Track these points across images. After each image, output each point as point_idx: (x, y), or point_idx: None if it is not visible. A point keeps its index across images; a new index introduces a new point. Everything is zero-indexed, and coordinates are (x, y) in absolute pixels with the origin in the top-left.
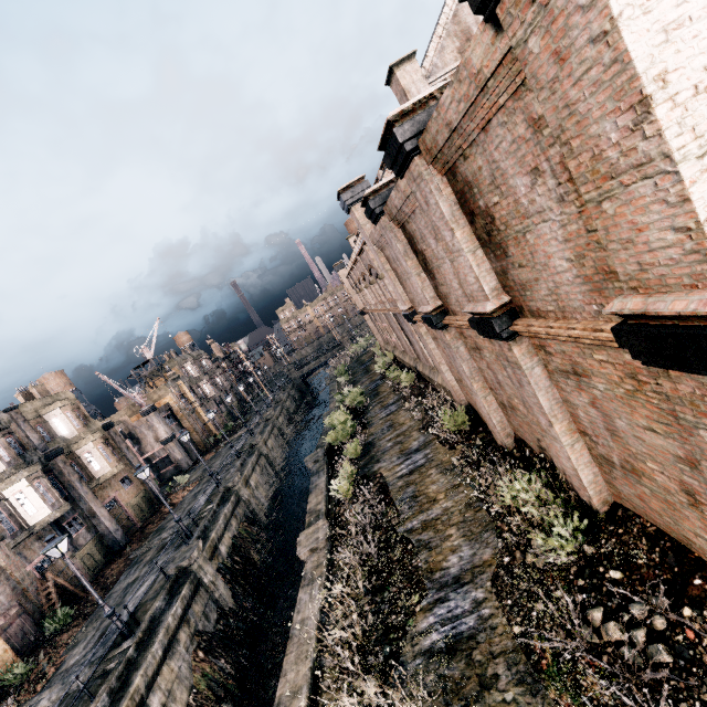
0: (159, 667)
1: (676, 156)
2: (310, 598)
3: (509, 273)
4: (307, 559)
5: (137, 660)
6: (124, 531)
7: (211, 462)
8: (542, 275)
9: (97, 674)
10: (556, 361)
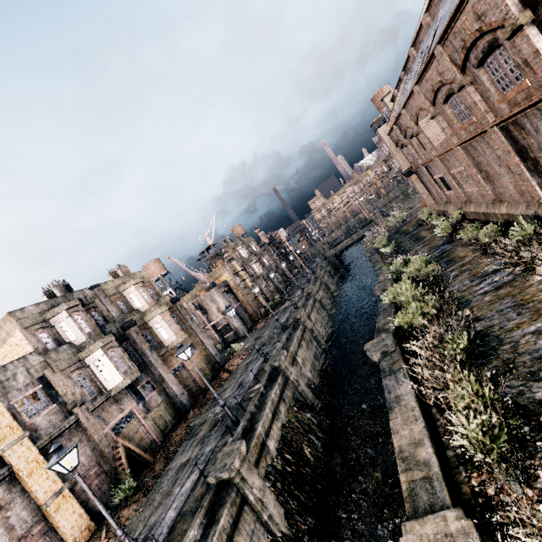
0: None
1: None
2: None
3: None
4: None
5: None
6: (190, 393)
7: (261, 331)
8: None
9: None
10: None
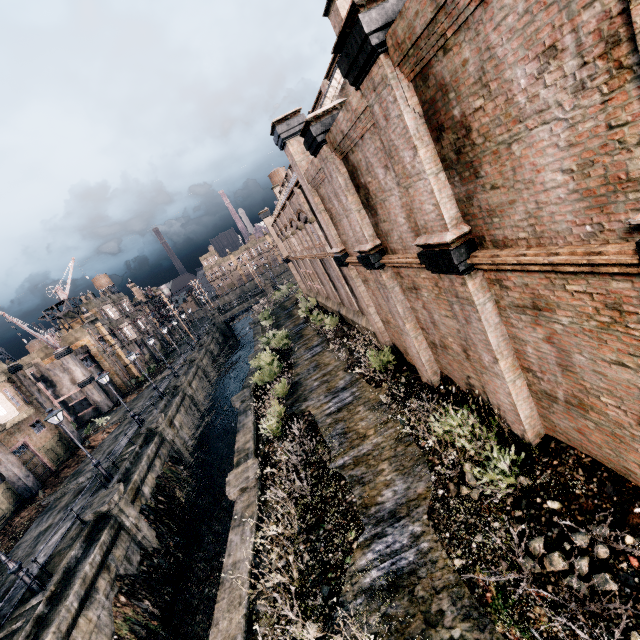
0: (75, 620)
1: None
2: (242, 539)
3: (476, 198)
4: (237, 499)
5: (48, 615)
6: (36, 477)
7: (133, 403)
8: (522, 195)
9: (0, 635)
10: (512, 296)
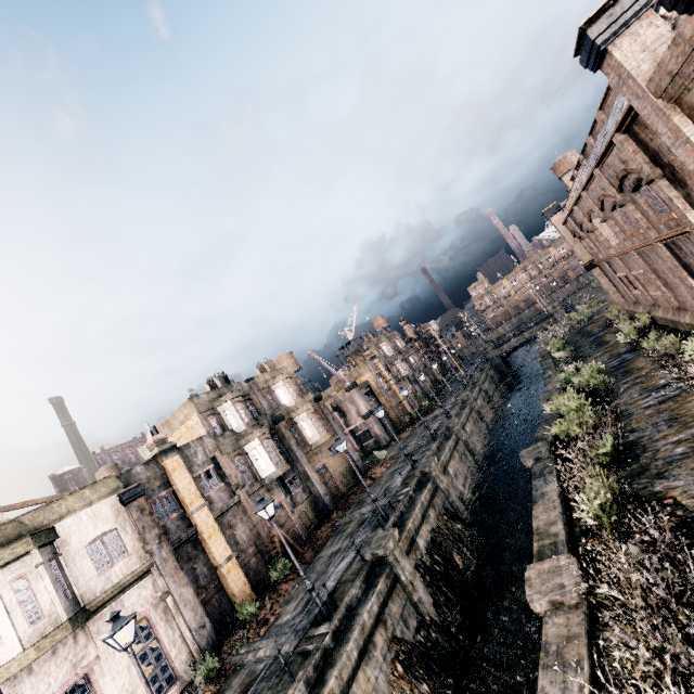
0: (354, 671)
1: None
2: None
3: None
4: (545, 615)
5: (333, 652)
6: (332, 496)
7: (407, 441)
8: None
9: (299, 649)
10: None
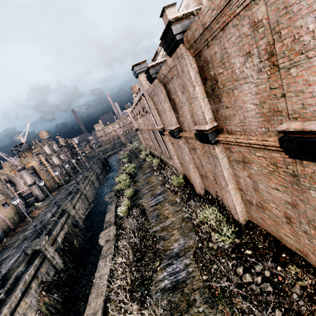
0: (19, 302)
1: None
2: (105, 264)
3: (220, 111)
4: (104, 245)
5: (5, 299)
6: (3, 231)
7: (55, 196)
8: (238, 112)
9: None
10: (234, 156)
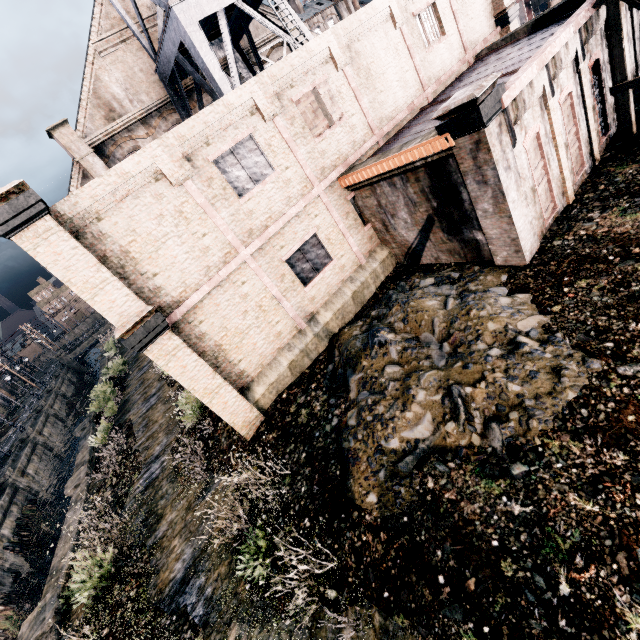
0: None
1: (85, 299)
2: (75, 512)
3: None
4: (73, 494)
5: None
6: None
7: None
8: None
9: None
10: None
